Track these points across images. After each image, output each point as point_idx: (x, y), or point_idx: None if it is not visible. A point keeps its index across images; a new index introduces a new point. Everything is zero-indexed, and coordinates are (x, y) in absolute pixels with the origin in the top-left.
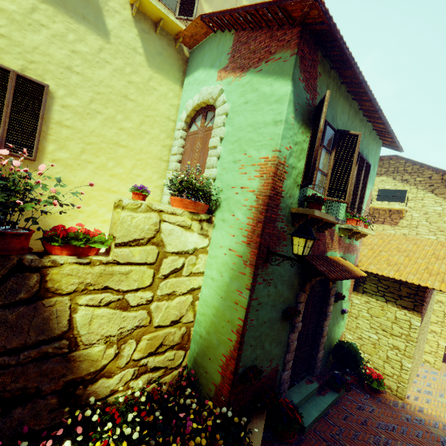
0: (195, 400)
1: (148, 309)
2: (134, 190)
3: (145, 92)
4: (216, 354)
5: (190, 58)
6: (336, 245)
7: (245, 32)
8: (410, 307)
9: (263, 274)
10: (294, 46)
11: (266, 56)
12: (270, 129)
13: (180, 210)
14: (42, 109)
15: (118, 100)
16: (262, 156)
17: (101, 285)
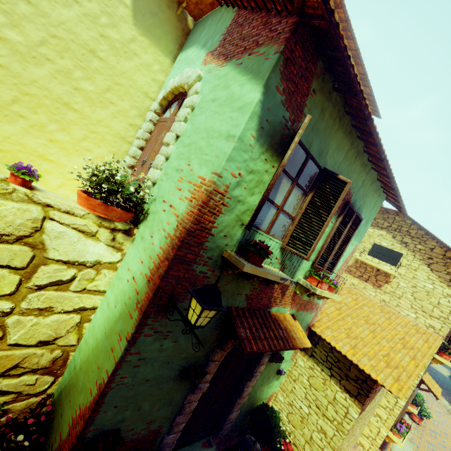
0: None
1: (1, 322)
2: (16, 169)
3: (121, 54)
4: (75, 400)
5: (192, 31)
6: (287, 301)
7: (246, 11)
8: (353, 393)
9: (156, 325)
10: (282, 41)
11: (252, 47)
12: (221, 143)
13: (81, 211)
14: None
15: (82, 52)
16: (201, 174)
17: None
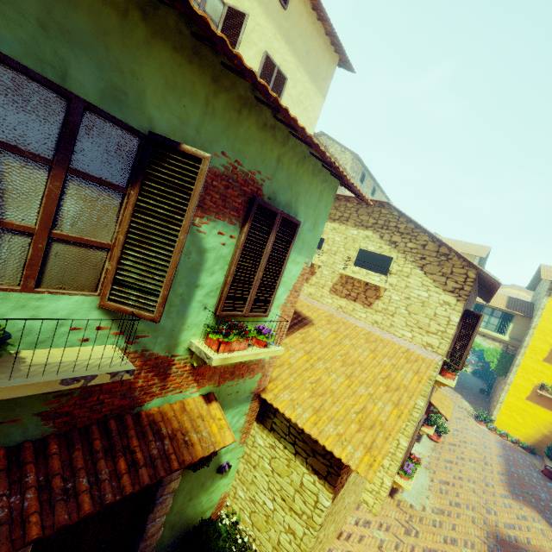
0: None
1: None
2: None
3: None
4: None
5: None
6: (183, 380)
7: None
8: (322, 473)
9: None
10: None
11: None
12: None
13: None
14: None
15: None
16: None
17: None
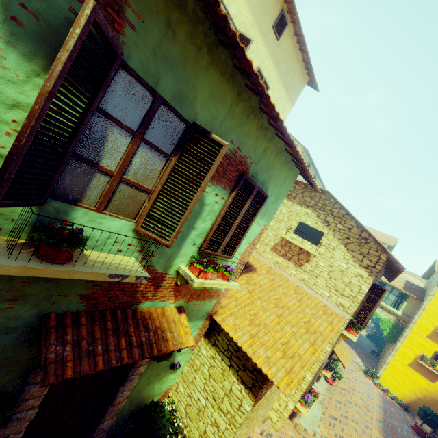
0: None
1: None
2: None
3: None
4: None
5: None
6: (167, 293)
7: None
8: (248, 385)
9: None
10: None
11: None
12: None
13: None
14: None
15: None
16: None
17: None
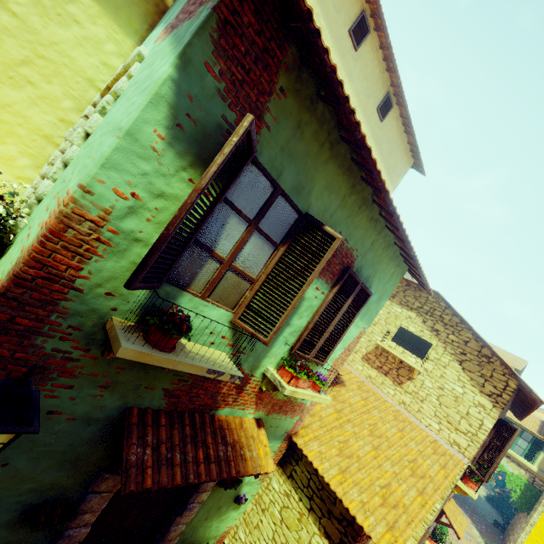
0: None
1: None
2: None
3: (52, 15)
4: None
5: (168, 9)
6: (249, 399)
7: None
8: (334, 539)
9: None
10: None
11: (195, 9)
12: (107, 139)
13: None
14: None
15: None
16: (70, 187)
17: None
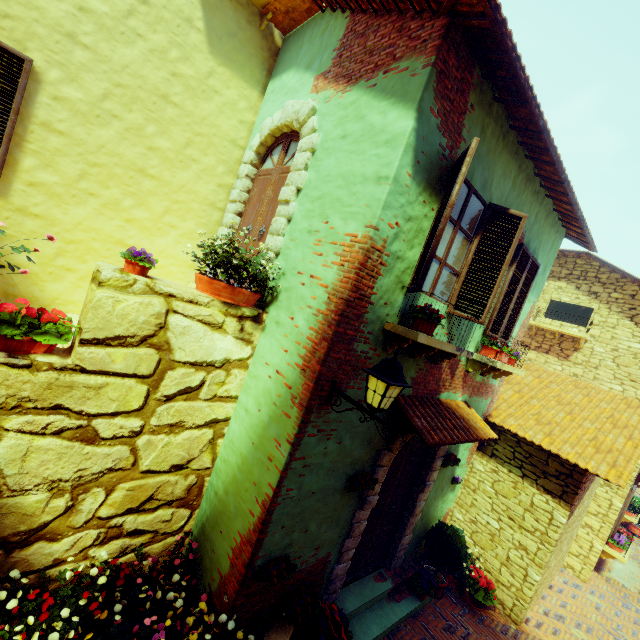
0: (183, 594)
1: (132, 445)
2: (130, 256)
3: (199, 94)
4: (230, 528)
5: (282, 50)
6: (458, 383)
7: (365, 16)
8: (556, 493)
9: (320, 422)
10: (431, 50)
11: (387, 63)
12: (369, 188)
13: (205, 298)
14: (16, 97)
15: (152, 100)
16: (349, 231)
17: (49, 402)
